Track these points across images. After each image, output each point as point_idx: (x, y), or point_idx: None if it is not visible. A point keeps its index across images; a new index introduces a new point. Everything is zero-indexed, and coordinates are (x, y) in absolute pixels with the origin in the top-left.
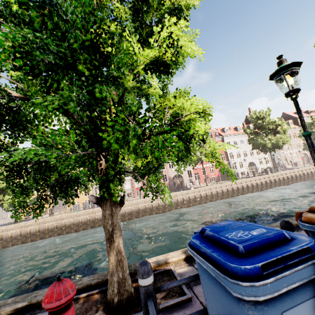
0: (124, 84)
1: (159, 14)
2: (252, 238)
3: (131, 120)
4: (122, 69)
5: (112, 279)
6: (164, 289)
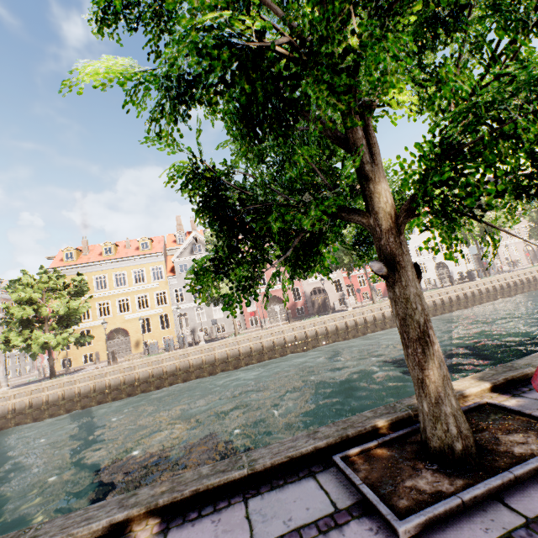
0: None
1: None
2: None
3: None
4: None
5: (441, 411)
6: None
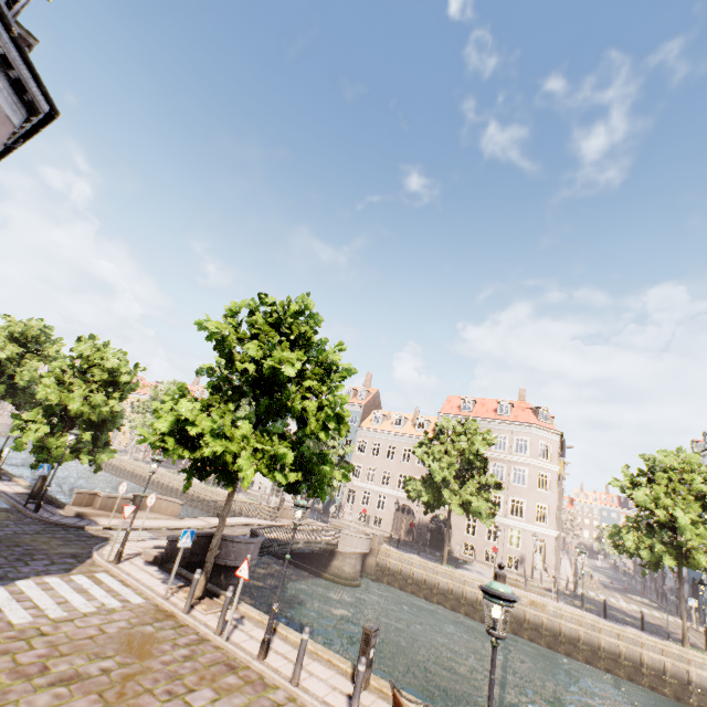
0: None
1: None
2: None
3: None
4: None
5: None
6: None
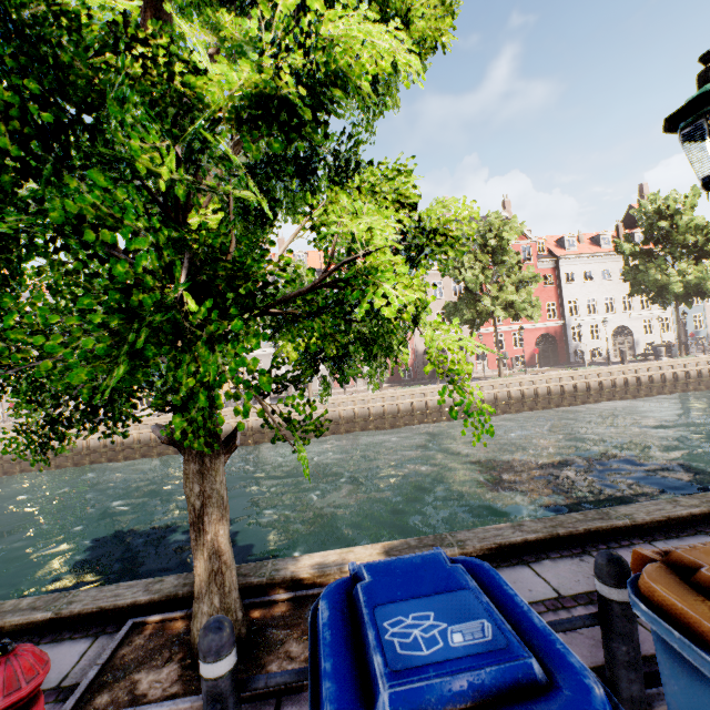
0: (158, 172)
1: None
2: (433, 666)
3: (181, 277)
4: (115, 134)
5: (199, 608)
6: (258, 686)
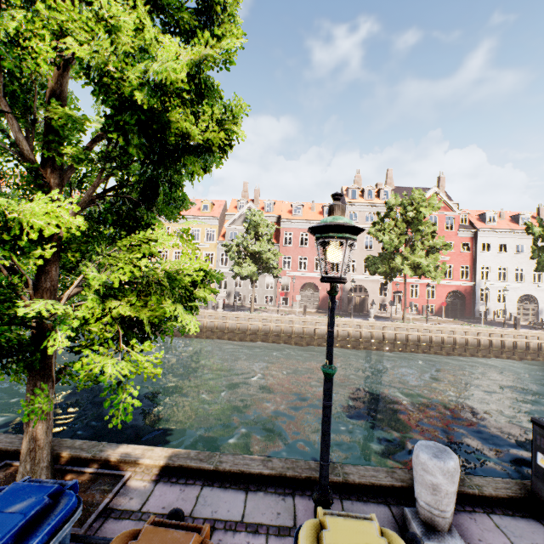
0: None
1: (117, 98)
2: None
3: None
4: None
5: (20, 468)
6: None
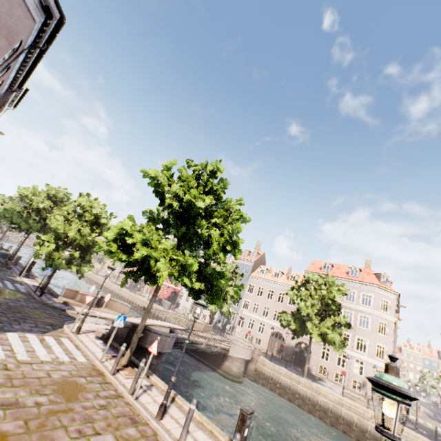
0: None
1: None
2: None
3: None
4: None
5: None
6: None
